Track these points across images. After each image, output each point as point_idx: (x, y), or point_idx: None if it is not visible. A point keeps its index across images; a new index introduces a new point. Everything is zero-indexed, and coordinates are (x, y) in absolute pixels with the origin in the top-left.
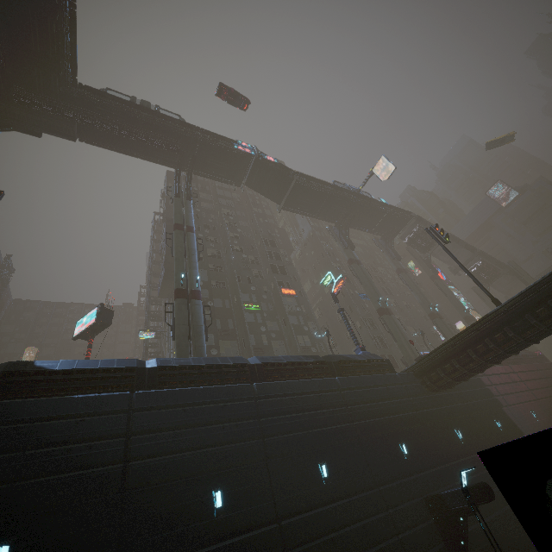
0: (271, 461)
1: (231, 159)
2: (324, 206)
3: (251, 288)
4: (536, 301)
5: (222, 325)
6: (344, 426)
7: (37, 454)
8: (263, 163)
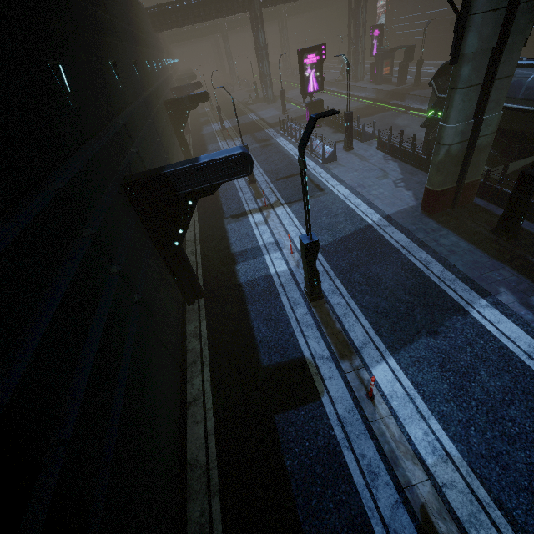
0: (146, 51)
1: None
2: None
3: None
4: None
5: None
6: (150, 41)
7: (115, 4)
8: None
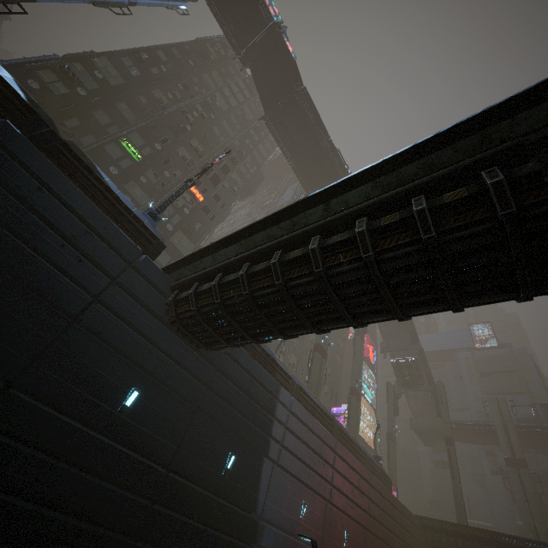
0: None
1: (252, 15)
2: (308, 158)
3: (156, 143)
4: (397, 197)
5: (74, 128)
6: None
7: None
8: (281, 51)
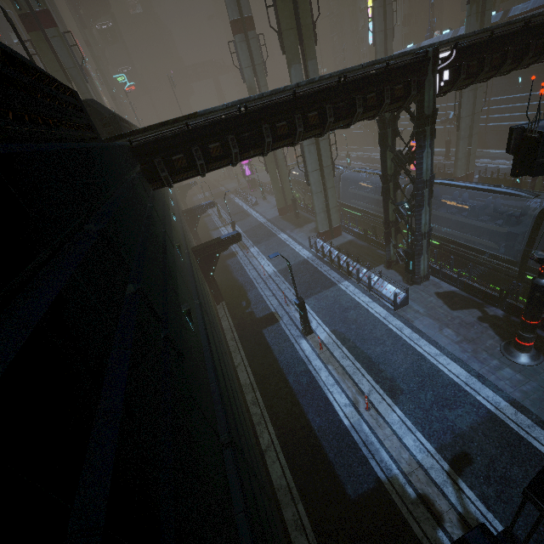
0: None
1: None
2: None
3: None
4: None
5: None
6: None
7: None
8: None
